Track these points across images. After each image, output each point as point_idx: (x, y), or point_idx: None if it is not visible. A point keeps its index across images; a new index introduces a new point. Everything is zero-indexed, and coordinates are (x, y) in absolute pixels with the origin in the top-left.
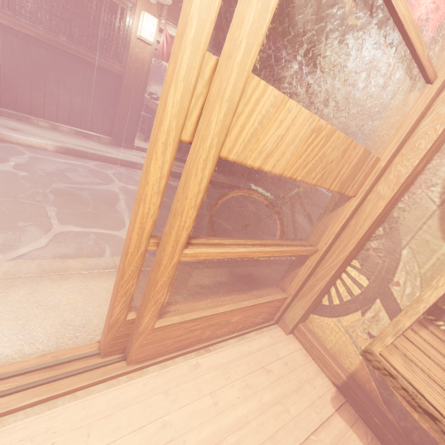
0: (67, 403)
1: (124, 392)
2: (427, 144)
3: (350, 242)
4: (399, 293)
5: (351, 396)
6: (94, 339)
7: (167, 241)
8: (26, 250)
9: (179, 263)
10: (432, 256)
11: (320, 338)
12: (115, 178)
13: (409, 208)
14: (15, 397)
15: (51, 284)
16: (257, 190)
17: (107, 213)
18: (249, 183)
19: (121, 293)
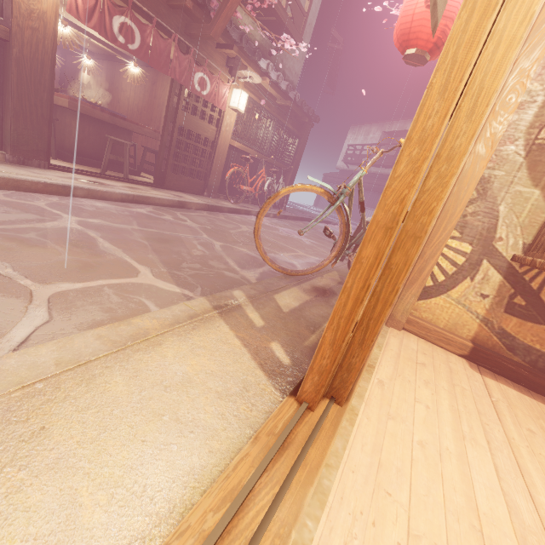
0: (332, 478)
1: (363, 435)
2: (517, 98)
3: (456, 210)
4: (503, 247)
5: (481, 358)
6: (274, 399)
7: (438, 197)
8: (23, 332)
9: (256, 293)
10: (526, 204)
11: (430, 321)
12: (57, 211)
13: (498, 166)
14: (288, 502)
15: (148, 356)
16: (237, 210)
17: (95, 257)
18: (225, 203)
19: (368, 292)
